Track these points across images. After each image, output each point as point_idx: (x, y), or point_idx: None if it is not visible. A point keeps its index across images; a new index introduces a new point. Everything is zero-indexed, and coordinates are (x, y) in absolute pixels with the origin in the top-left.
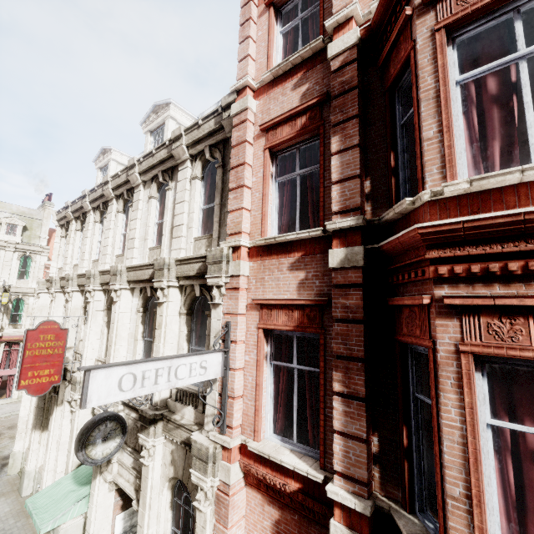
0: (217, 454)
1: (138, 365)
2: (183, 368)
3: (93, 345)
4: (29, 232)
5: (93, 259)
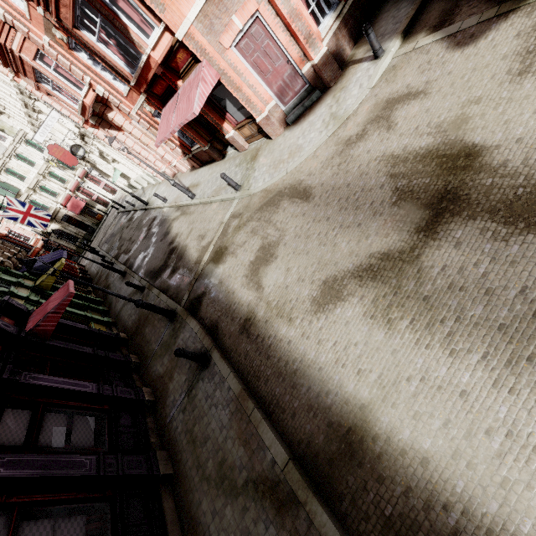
0: (84, 130)
1: (39, 131)
2: (49, 123)
3: (68, 140)
4: (6, 130)
5: (25, 115)
